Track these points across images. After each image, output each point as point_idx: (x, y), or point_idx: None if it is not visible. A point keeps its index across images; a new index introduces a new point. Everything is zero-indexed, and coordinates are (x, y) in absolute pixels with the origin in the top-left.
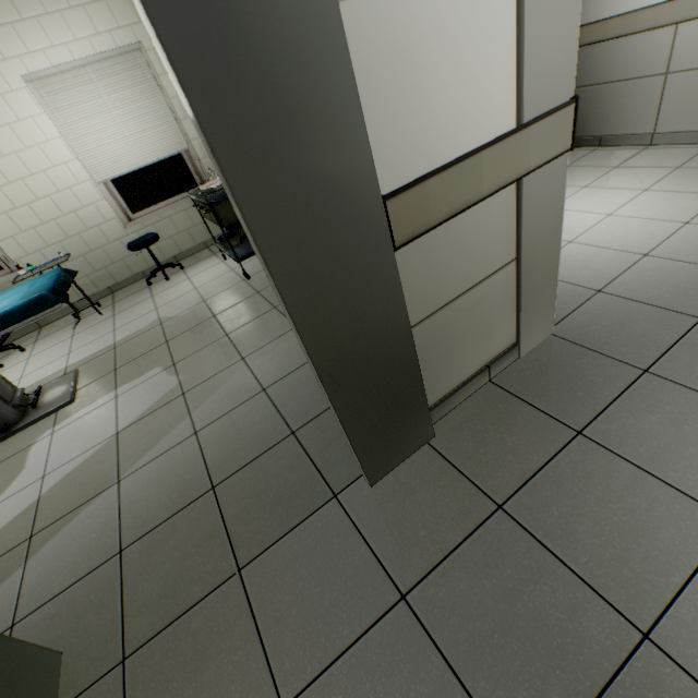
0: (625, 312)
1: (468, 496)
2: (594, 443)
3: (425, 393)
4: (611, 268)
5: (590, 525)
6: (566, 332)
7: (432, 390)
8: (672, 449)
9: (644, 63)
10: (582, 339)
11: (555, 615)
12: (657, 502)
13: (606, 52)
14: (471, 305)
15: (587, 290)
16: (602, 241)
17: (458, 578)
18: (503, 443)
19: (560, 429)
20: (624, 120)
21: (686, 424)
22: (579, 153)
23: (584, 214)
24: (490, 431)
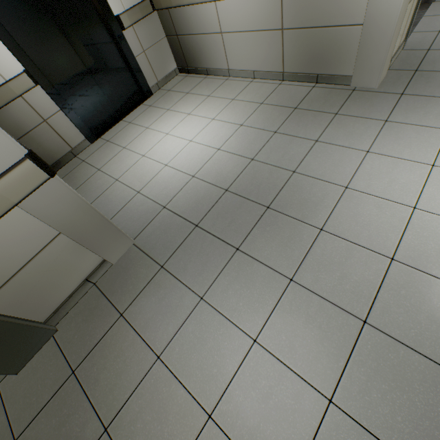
0: (169, 223)
1: (62, 369)
2: (126, 320)
3: (38, 314)
4: (176, 188)
5: (107, 373)
6: (140, 241)
7: (43, 311)
8: (153, 318)
9: (209, 24)
10: (145, 246)
11: (76, 430)
12: (136, 352)
13: (189, 13)
14: (39, 267)
15: (160, 207)
16: (180, 164)
17: (43, 422)
18: (87, 328)
19: (115, 313)
20: (213, 59)
21: (164, 301)
22: (197, 80)
23: (180, 140)
24: (84, 321)
